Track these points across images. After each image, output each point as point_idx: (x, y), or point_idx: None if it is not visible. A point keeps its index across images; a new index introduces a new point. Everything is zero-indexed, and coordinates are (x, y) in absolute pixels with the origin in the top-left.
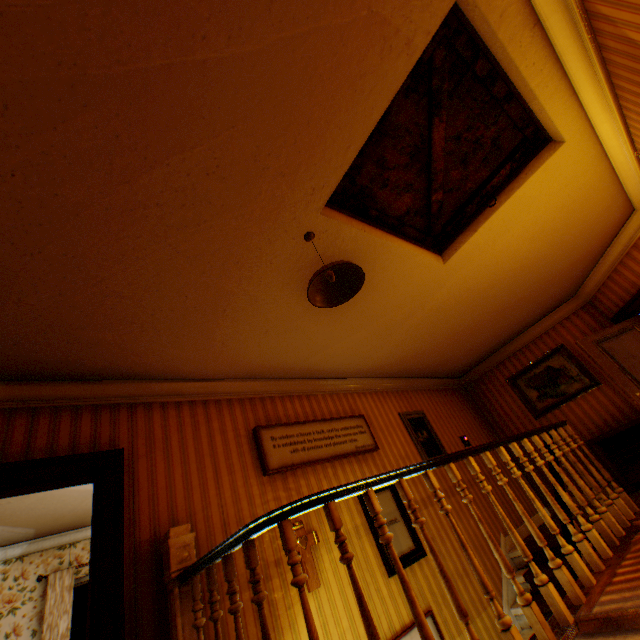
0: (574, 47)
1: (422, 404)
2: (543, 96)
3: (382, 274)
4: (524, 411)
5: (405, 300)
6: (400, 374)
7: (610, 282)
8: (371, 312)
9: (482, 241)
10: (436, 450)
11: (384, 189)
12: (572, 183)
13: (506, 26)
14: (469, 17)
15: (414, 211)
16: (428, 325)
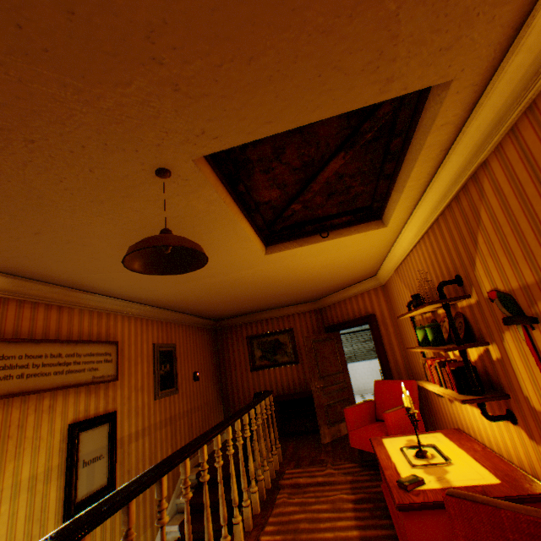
0: (446, 184)
1: (179, 338)
2: (405, 195)
3: (214, 240)
4: (247, 363)
5: (217, 265)
6: (173, 308)
7: (338, 305)
8: None
9: (300, 254)
10: (171, 383)
11: (265, 174)
12: (368, 249)
13: (437, 135)
14: (429, 104)
15: (273, 205)
16: (221, 286)
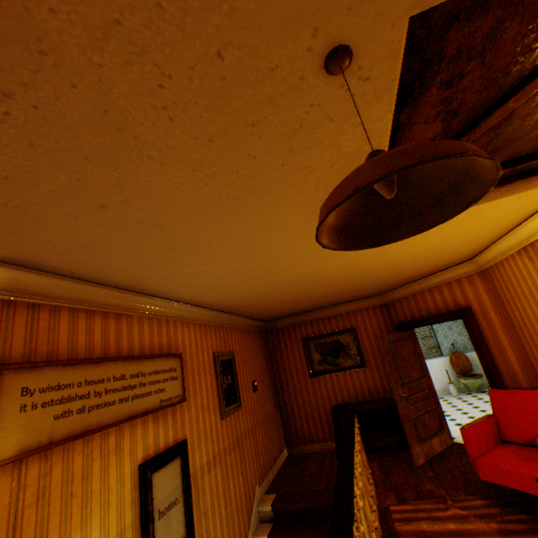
0: None
1: (235, 344)
2: None
3: None
4: (305, 368)
5: (308, 252)
6: (230, 310)
7: (412, 299)
8: (269, 249)
9: None
10: (234, 398)
11: (443, 89)
12: (498, 221)
13: None
14: None
15: None
16: (294, 281)
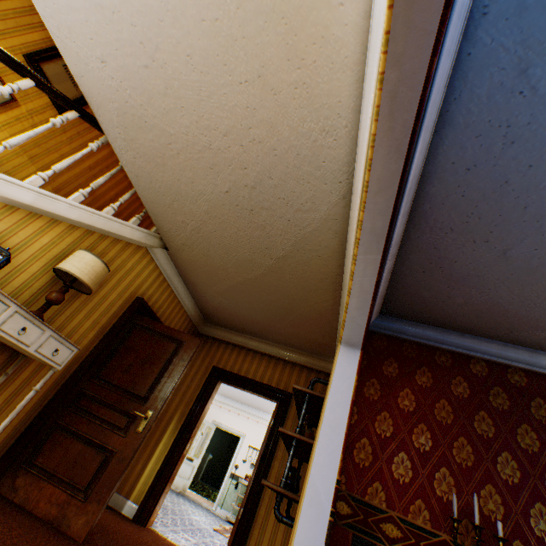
0: None
1: None
2: None
3: None
4: None
5: None
6: None
7: None
8: None
9: None
10: None
11: None
12: None
13: None
14: None
15: None
16: None
